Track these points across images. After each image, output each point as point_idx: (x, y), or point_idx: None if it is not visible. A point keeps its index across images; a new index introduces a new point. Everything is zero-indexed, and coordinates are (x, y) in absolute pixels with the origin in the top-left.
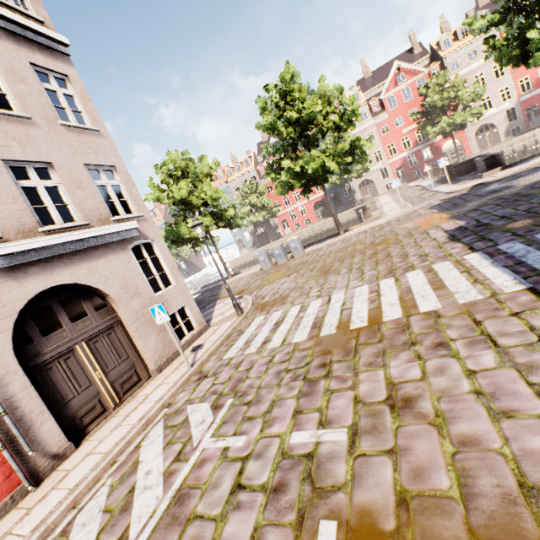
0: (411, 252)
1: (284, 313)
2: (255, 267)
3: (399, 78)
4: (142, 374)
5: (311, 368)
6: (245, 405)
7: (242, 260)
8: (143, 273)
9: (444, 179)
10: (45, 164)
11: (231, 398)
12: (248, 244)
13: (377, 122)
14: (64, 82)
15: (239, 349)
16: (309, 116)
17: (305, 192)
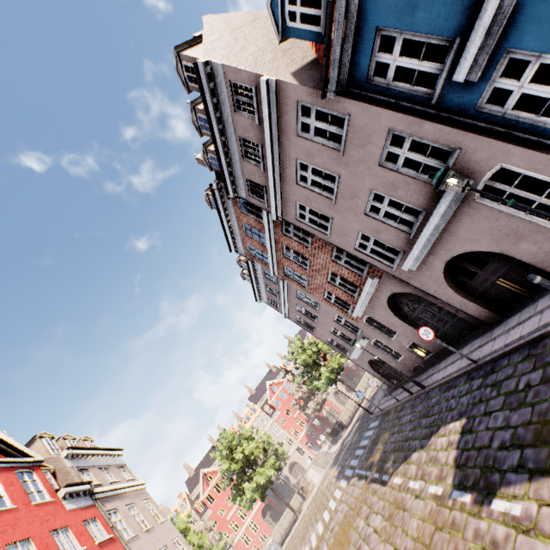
0: (328, 495)
1: None
2: None
3: (274, 388)
4: None
5: None
6: None
7: None
8: None
9: (332, 441)
10: (164, 546)
11: None
12: None
13: (275, 418)
14: (148, 502)
15: None
16: (248, 451)
17: (263, 498)
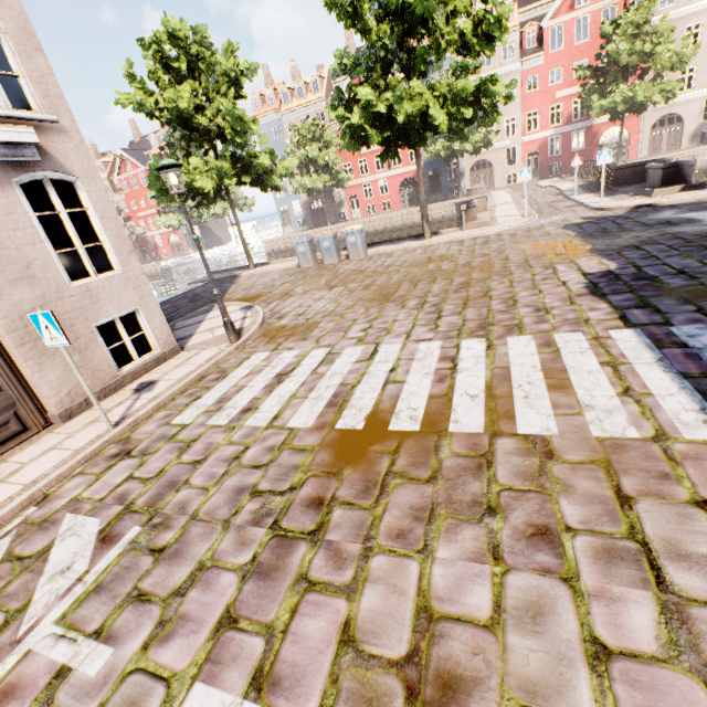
0: (523, 298)
1: (299, 358)
2: (291, 260)
3: None
4: (30, 420)
5: (295, 502)
6: (151, 555)
7: (283, 243)
8: (48, 240)
9: (593, 185)
10: None
11: (139, 526)
12: (296, 220)
13: (525, 68)
14: None
15: (203, 411)
16: (422, 7)
17: (387, 156)
